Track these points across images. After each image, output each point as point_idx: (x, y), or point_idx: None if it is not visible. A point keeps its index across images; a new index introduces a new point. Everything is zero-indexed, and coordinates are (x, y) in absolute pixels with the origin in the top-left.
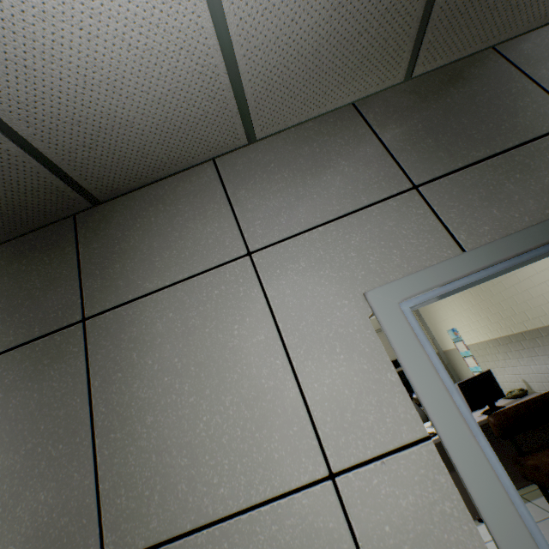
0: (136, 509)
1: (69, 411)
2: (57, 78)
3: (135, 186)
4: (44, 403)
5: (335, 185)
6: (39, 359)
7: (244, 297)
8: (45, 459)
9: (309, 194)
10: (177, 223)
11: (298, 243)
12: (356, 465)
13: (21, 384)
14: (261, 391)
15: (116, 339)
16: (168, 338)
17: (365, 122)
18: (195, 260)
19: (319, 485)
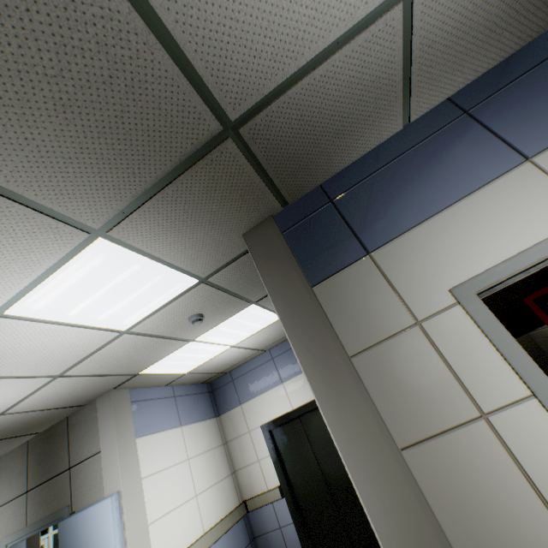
0: None
1: None
2: None
3: None
4: None
5: (13, 484)
6: None
7: None
8: None
9: (7, 487)
10: None
11: None
12: None
13: None
14: None
15: None
16: None
17: (28, 452)
18: None
19: None
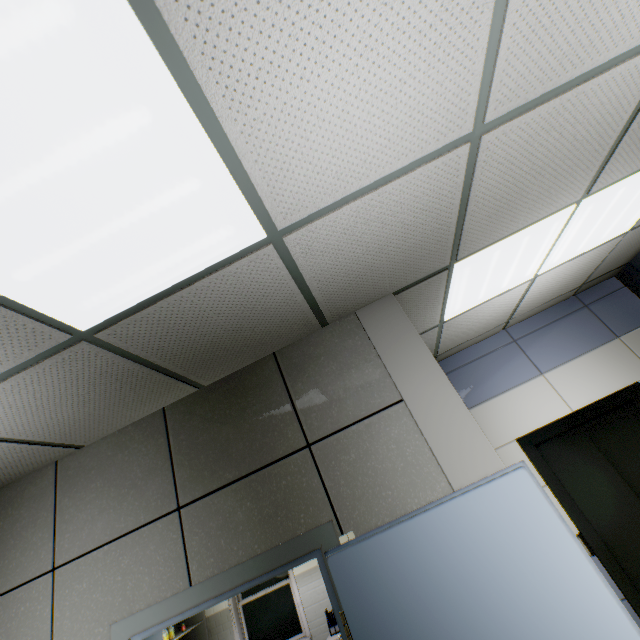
0: None
1: None
2: None
3: None
4: None
5: (128, 499)
6: None
7: (39, 615)
8: None
9: (109, 507)
10: (16, 529)
11: (88, 561)
12: None
13: None
14: None
15: None
16: None
17: (167, 429)
18: (18, 571)
19: None
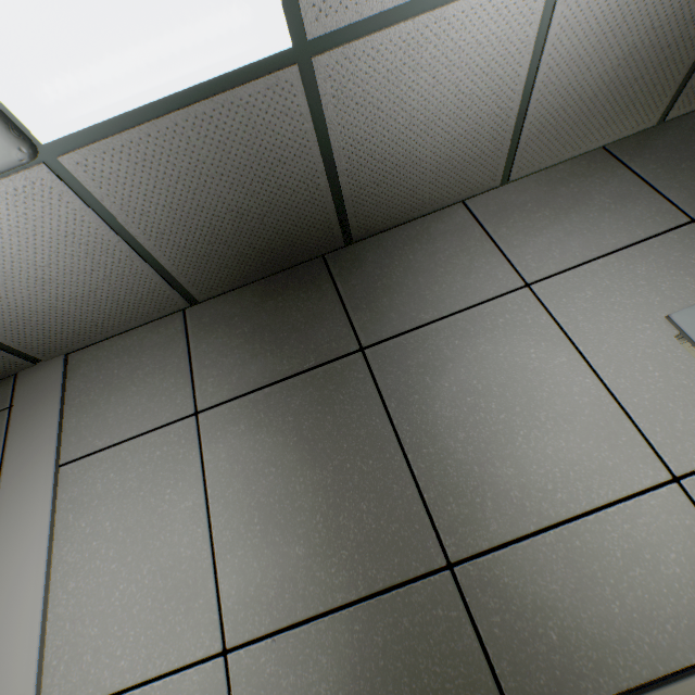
0: (470, 515)
1: (369, 430)
2: (393, 119)
3: (387, 227)
4: (340, 424)
5: (604, 221)
6: (323, 386)
7: (532, 324)
8: (356, 473)
9: (577, 230)
10: (438, 260)
11: (579, 274)
12: None
13: (310, 408)
14: (576, 407)
15: (402, 365)
16: (460, 363)
17: (621, 163)
18: (468, 292)
19: (664, 488)
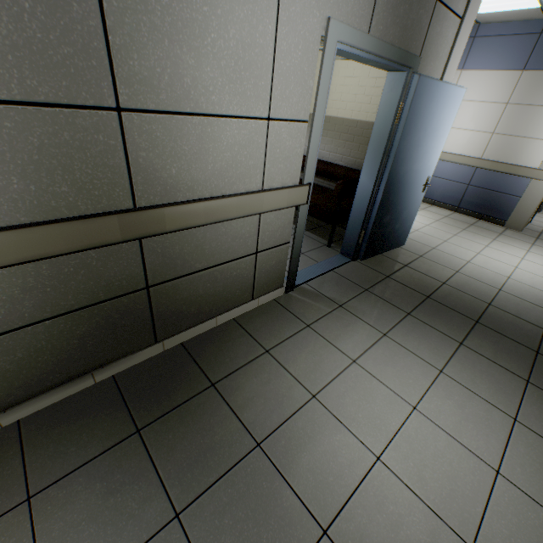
0: (149, 79)
1: None
2: None
3: None
4: None
5: None
6: None
7: None
8: None
9: None
10: None
11: None
12: (280, 120)
13: None
14: (254, 43)
15: None
16: None
17: None
18: None
19: (262, 121)
